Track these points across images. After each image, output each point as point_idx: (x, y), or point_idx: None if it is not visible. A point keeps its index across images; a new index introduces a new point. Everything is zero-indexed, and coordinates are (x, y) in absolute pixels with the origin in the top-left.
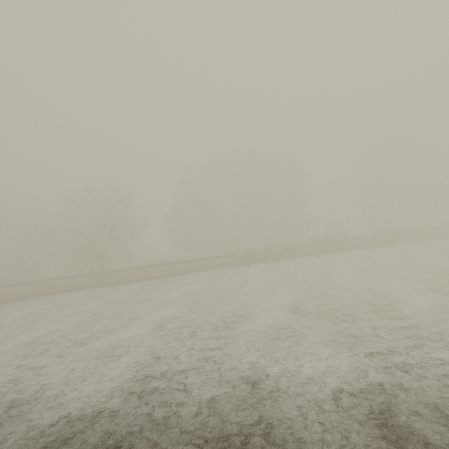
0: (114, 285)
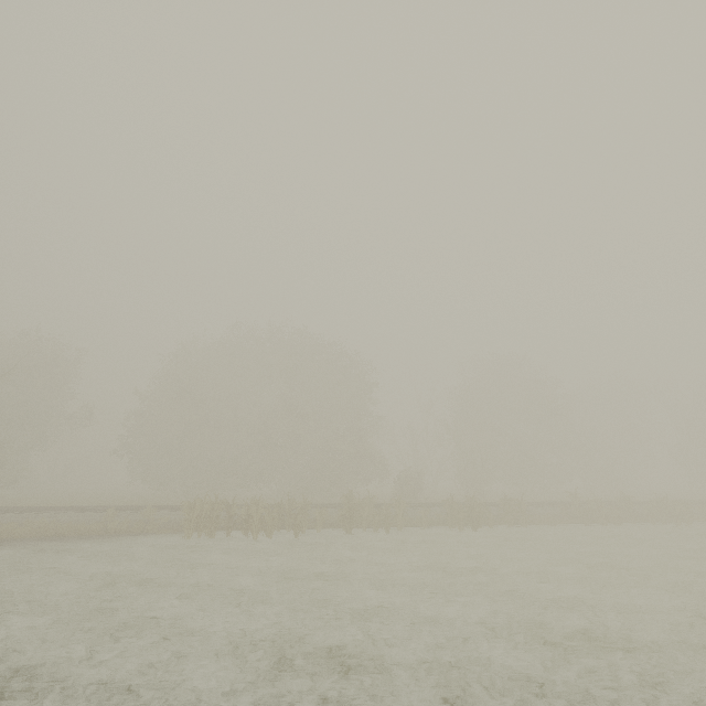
0: None
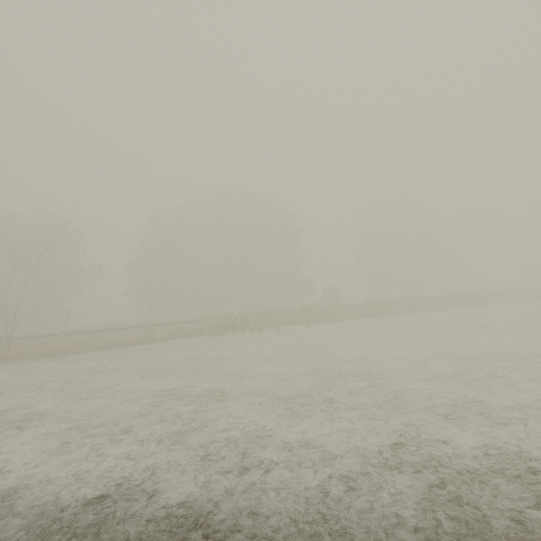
0: (24, 359)
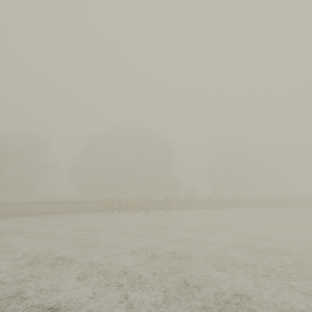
0: None
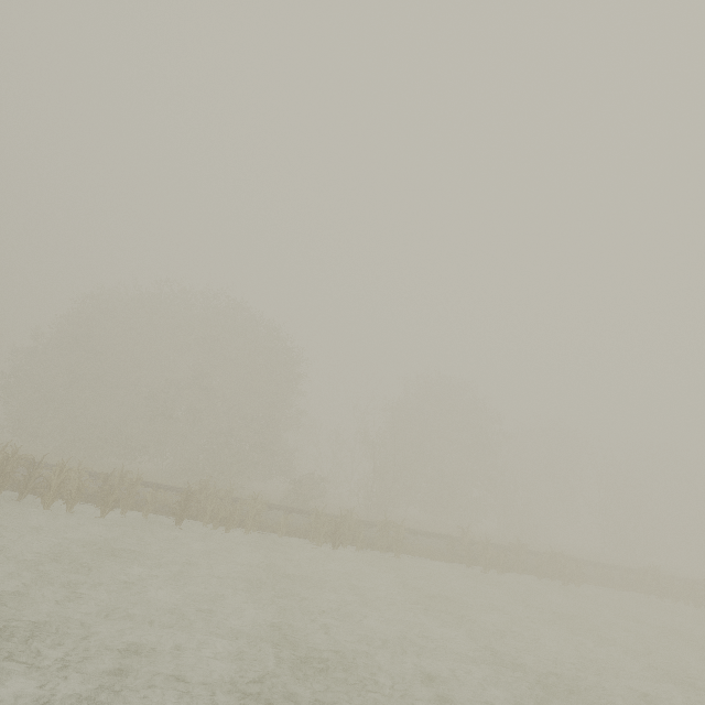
0: None
